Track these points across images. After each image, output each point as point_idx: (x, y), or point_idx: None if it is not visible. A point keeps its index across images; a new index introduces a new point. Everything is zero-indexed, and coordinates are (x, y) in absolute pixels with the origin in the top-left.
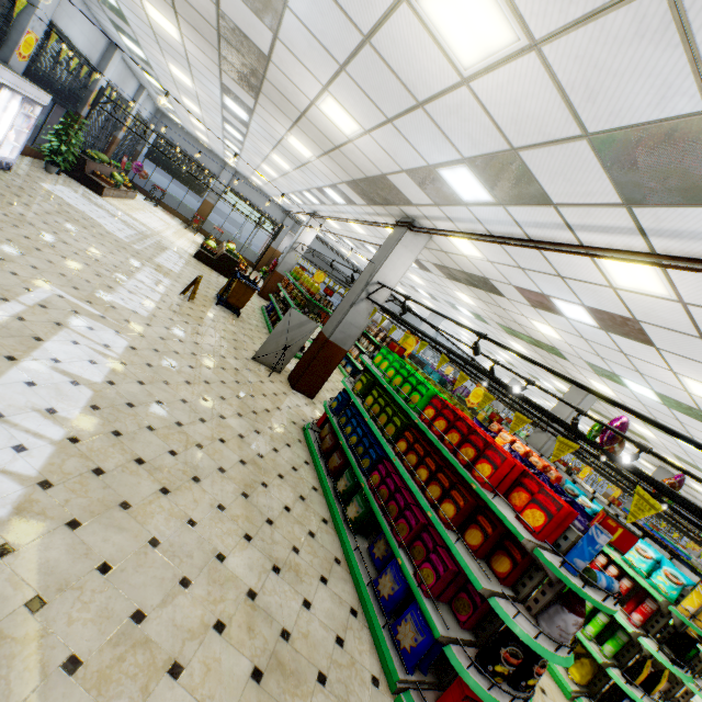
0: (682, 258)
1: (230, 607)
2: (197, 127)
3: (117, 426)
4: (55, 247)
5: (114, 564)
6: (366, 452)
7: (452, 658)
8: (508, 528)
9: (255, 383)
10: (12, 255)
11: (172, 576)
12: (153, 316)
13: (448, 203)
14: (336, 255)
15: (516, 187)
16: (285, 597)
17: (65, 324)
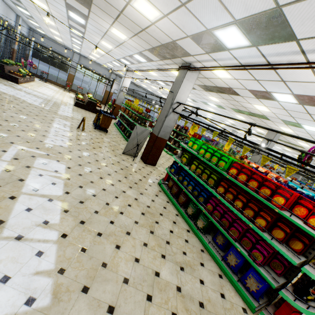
0: None
1: (173, 301)
2: (55, 34)
3: (80, 217)
4: (7, 120)
5: (114, 304)
6: (200, 194)
7: (285, 297)
8: (294, 225)
9: (129, 167)
10: None
11: (142, 297)
12: (70, 145)
13: (215, 51)
14: (139, 88)
15: (270, 32)
16: (192, 282)
17: (31, 165)
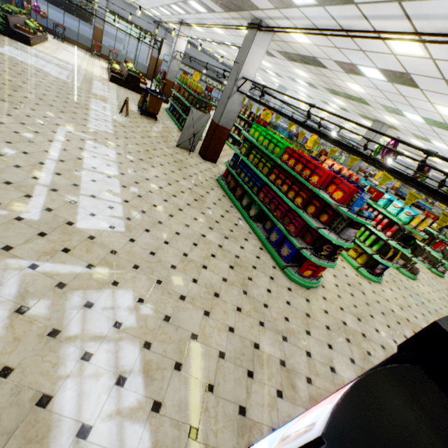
0: (428, 34)
1: (214, 250)
2: None
3: (138, 193)
4: (42, 100)
5: (168, 241)
6: (254, 184)
7: (304, 253)
8: (326, 203)
9: (183, 160)
10: (30, 112)
11: (190, 243)
12: (115, 132)
13: (285, 7)
14: (202, 52)
15: None
16: (233, 246)
17: (83, 148)
